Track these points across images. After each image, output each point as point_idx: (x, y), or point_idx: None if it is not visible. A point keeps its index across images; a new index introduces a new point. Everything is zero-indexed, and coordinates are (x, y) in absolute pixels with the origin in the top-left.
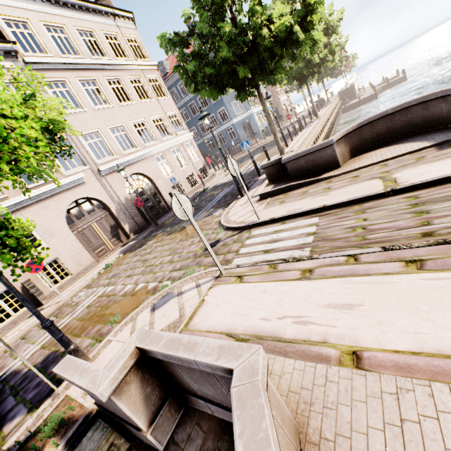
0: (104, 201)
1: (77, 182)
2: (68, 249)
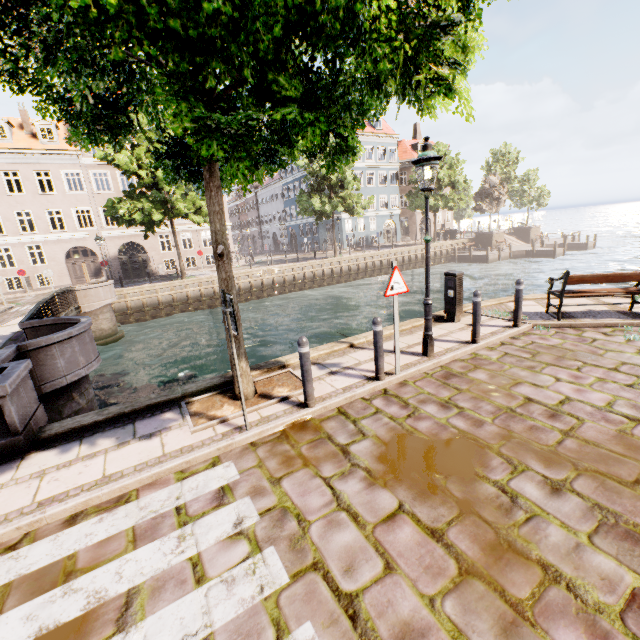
0: (97, 253)
1: (83, 236)
2: (58, 271)
